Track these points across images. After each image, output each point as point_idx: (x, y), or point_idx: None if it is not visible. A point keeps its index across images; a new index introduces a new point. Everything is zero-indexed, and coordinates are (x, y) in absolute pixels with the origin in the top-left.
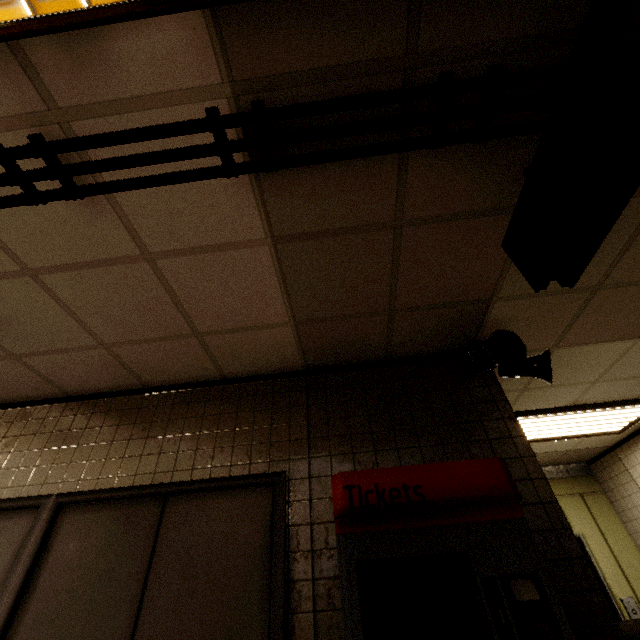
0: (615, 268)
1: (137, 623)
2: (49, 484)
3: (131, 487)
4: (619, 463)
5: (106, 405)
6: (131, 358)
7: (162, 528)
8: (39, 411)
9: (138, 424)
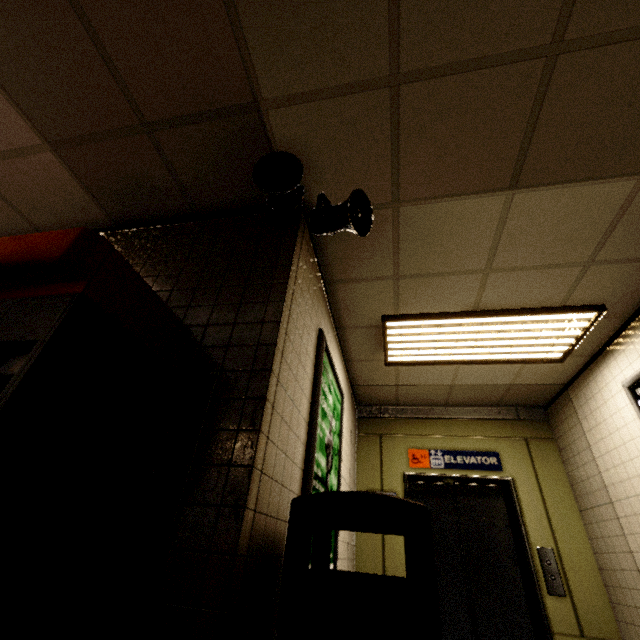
0: (401, 35)
1: None
2: None
3: None
4: (570, 404)
5: None
6: None
7: None
8: None
9: None
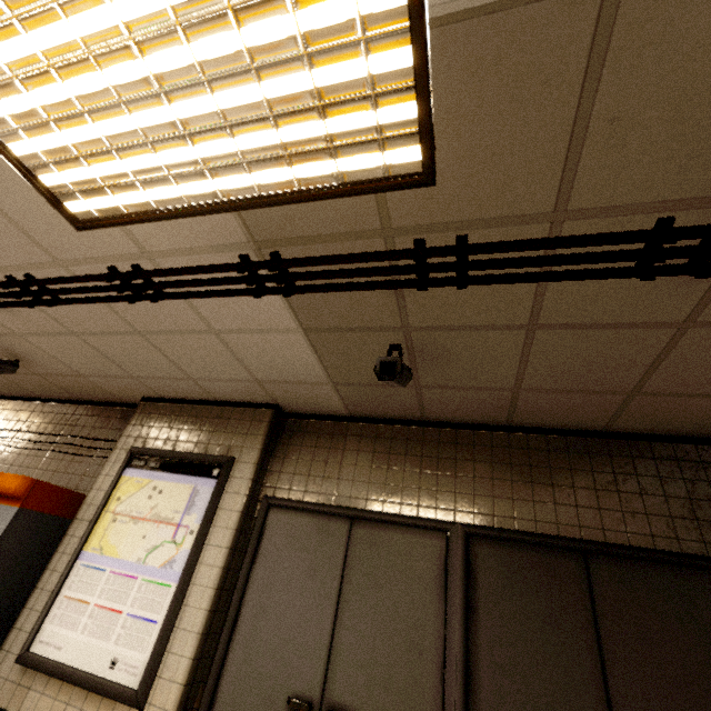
0: None
1: (605, 676)
2: (442, 509)
3: (541, 534)
4: None
5: (468, 437)
6: (528, 402)
7: (594, 586)
8: (397, 431)
9: (514, 465)
